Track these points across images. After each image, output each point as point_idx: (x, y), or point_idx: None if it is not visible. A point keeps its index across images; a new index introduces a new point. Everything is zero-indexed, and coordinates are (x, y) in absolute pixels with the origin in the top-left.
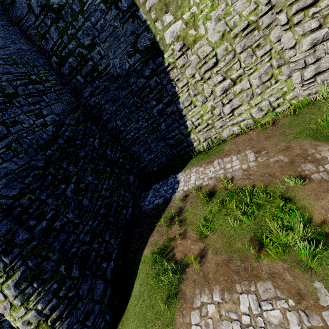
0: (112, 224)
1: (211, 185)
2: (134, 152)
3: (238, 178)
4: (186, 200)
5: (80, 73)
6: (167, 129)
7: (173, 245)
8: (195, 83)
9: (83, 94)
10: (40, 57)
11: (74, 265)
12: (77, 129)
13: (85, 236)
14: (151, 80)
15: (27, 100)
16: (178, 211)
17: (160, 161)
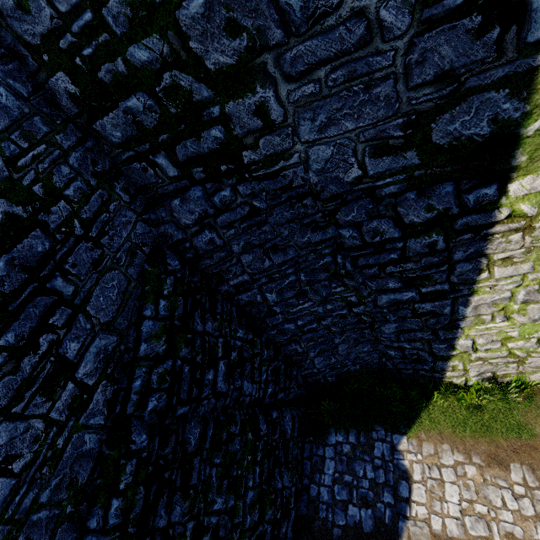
0: None
1: None
2: (294, 353)
3: None
4: None
5: (168, 151)
6: (396, 333)
7: None
8: None
9: (174, 214)
10: (1, 73)
11: None
12: (176, 367)
13: None
14: (418, 238)
15: (1, 345)
16: None
17: (346, 368)
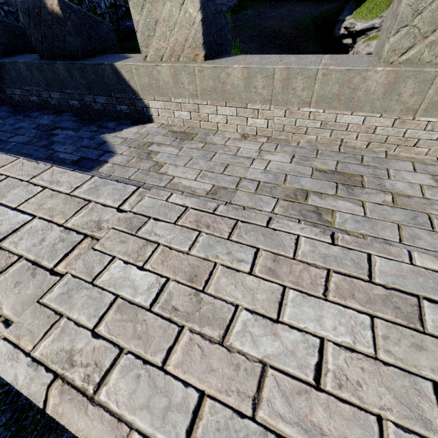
0: None
1: None
2: None
3: None
4: None
5: None
6: None
7: None
8: None
9: None
10: None
11: None
12: (10, 389)
13: None
14: None
15: None
16: None
17: None
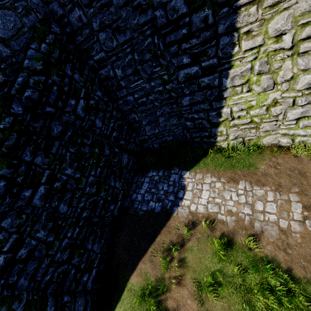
0: (96, 225)
1: (229, 227)
2: (134, 121)
3: (270, 239)
4: (192, 231)
5: None
6: (190, 107)
7: (166, 288)
8: (273, 51)
9: None
10: None
11: (48, 300)
12: (47, 83)
13: (62, 254)
14: (197, 13)
15: None
16: (180, 242)
17: (164, 139)
